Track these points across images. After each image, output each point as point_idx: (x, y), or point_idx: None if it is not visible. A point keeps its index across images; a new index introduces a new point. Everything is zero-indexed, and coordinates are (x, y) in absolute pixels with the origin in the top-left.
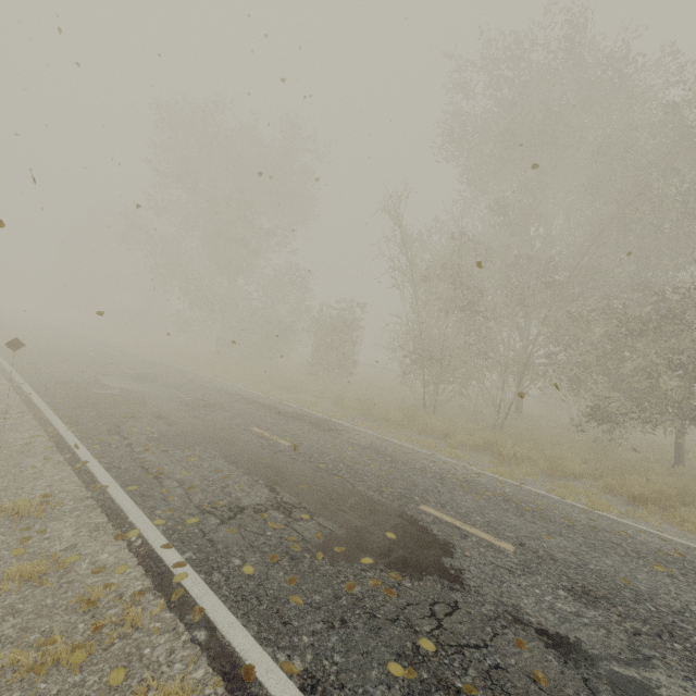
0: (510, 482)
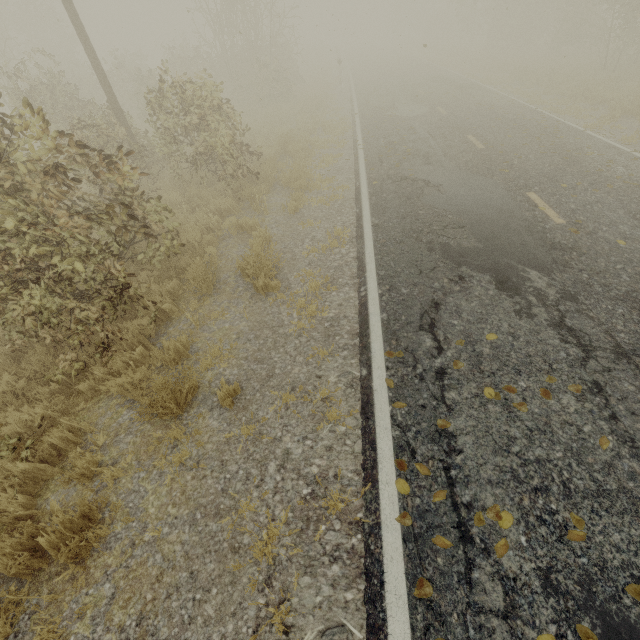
0: (524, 104)
